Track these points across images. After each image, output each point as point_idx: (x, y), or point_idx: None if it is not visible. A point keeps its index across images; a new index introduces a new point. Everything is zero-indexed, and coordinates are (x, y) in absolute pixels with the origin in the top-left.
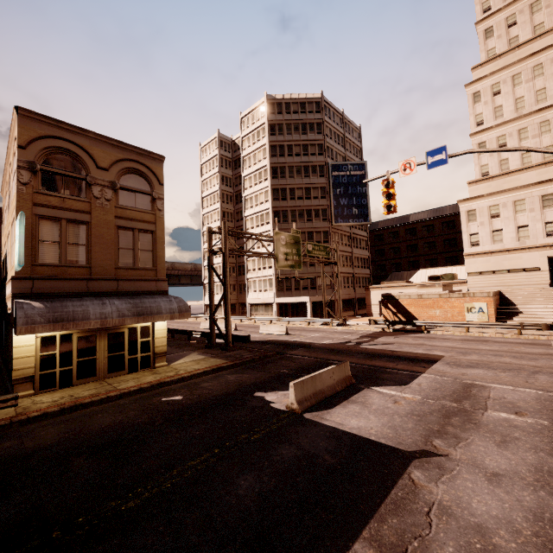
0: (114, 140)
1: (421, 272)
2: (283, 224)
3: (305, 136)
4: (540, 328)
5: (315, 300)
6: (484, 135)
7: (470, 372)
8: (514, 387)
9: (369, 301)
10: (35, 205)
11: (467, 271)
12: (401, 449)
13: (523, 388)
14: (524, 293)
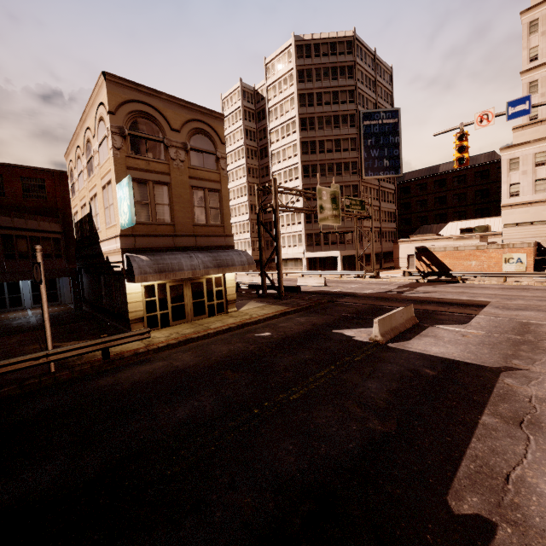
0: (182, 100)
1: (451, 225)
2: (313, 179)
3: (335, 82)
4: None
5: (345, 254)
6: (537, 72)
7: (522, 314)
8: None
9: (397, 254)
10: (128, 168)
11: (502, 223)
12: (487, 366)
13: None
14: None
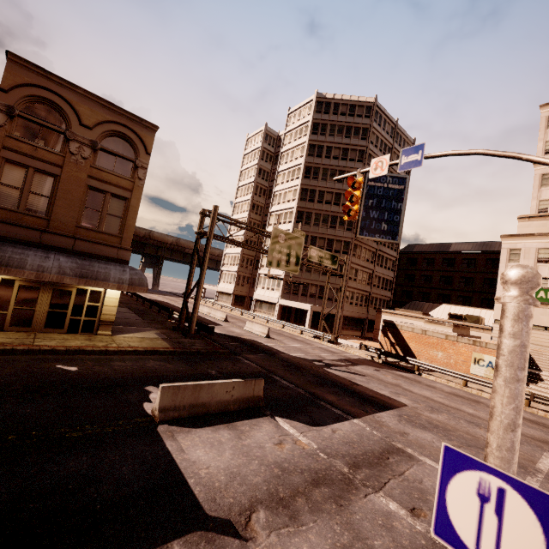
0: (105, 100)
1: (444, 307)
2: (305, 226)
3: (347, 140)
4: None
5: (318, 310)
6: None
7: (414, 434)
8: None
9: (378, 325)
10: (5, 148)
11: (494, 317)
12: (202, 509)
13: None
14: None
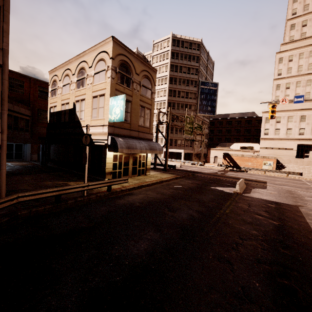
0: (142, 59)
1: (235, 144)
2: (172, 110)
3: (189, 63)
4: (296, 174)
5: (186, 152)
6: (280, 81)
7: (284, 187)
8: (305, 192)
9: (209, 155)
10: (116, 90)
11: (260, 146)
12: (291, 204)
13: (309, 192)
14: (286, 159)
